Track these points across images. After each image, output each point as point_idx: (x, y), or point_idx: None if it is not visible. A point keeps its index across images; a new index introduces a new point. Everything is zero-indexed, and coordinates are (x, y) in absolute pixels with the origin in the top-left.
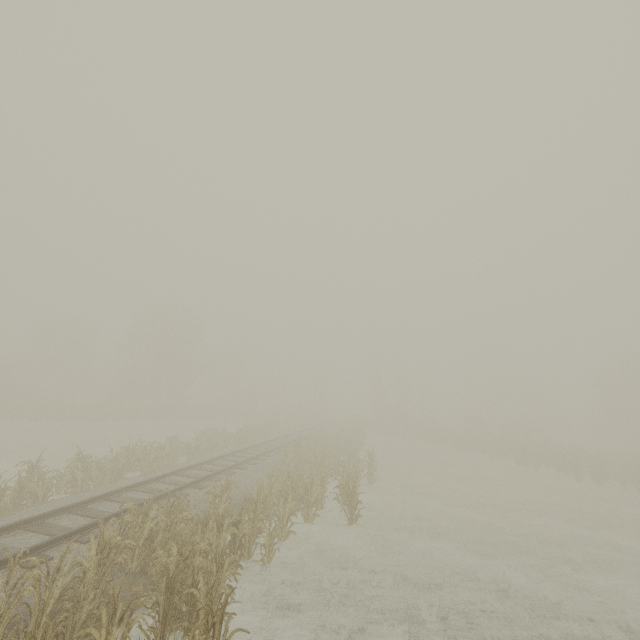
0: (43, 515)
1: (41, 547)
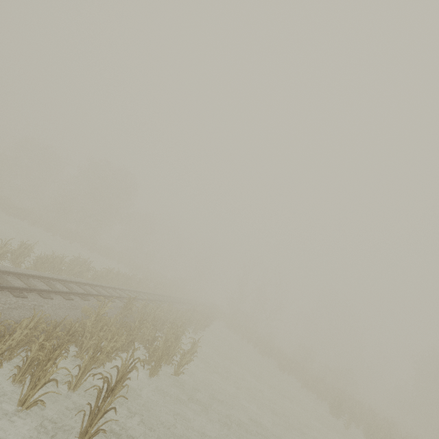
0: None
1: None
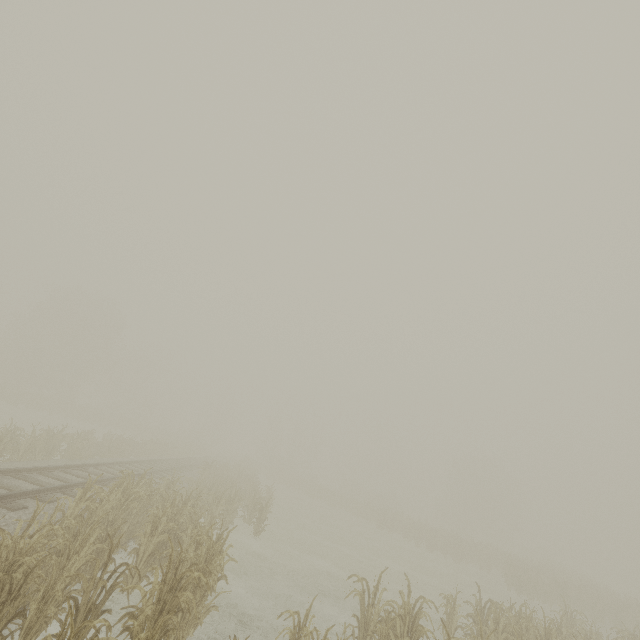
0: (26, 469)
1: (47, 490)
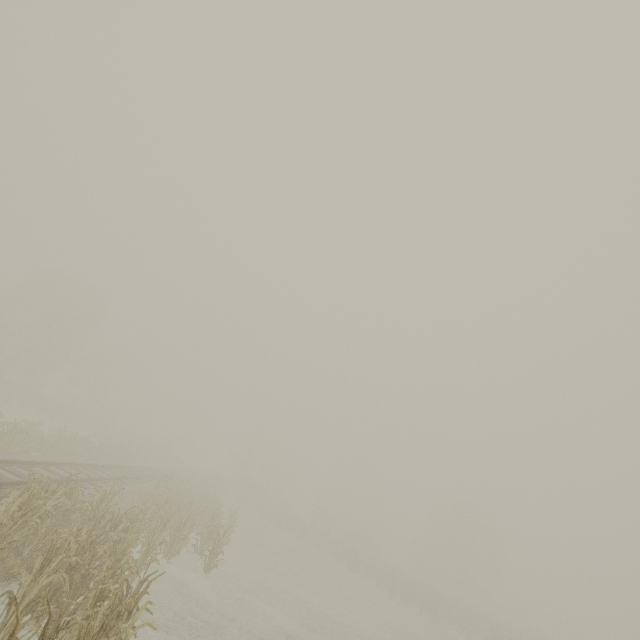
0: None
1: None
